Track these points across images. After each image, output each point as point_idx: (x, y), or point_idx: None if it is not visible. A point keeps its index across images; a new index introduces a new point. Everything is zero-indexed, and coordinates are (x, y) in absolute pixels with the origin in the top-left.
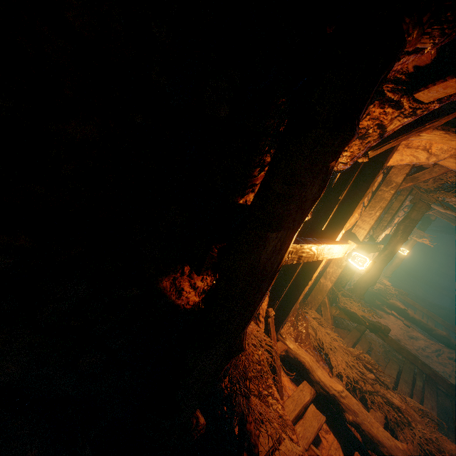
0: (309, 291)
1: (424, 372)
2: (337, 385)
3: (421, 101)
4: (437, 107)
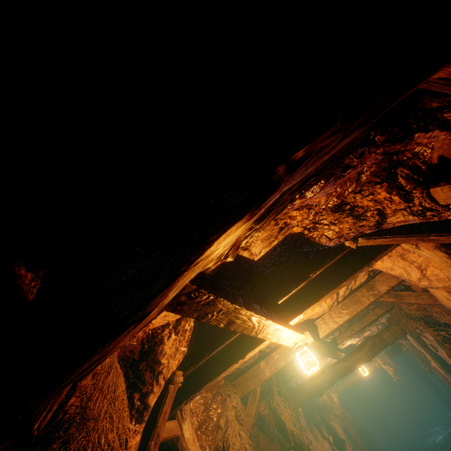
0: (245, 369)
1: None
2: None
3: (436, 200)
4: (449, 222)
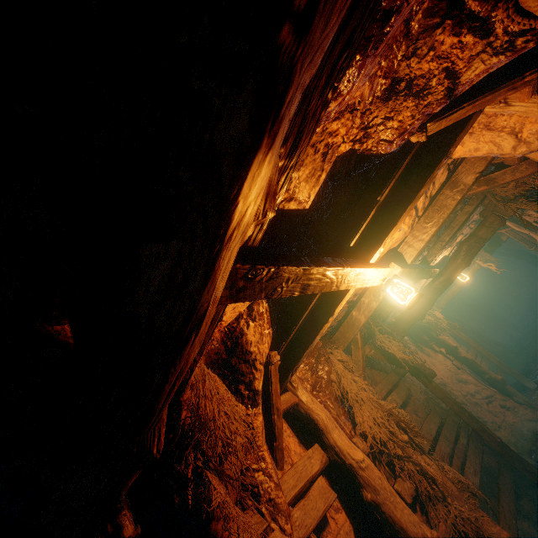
0: (338, 324)
1: (470, 426)
2: (356, 453)
3: (529, 12)
4: None
